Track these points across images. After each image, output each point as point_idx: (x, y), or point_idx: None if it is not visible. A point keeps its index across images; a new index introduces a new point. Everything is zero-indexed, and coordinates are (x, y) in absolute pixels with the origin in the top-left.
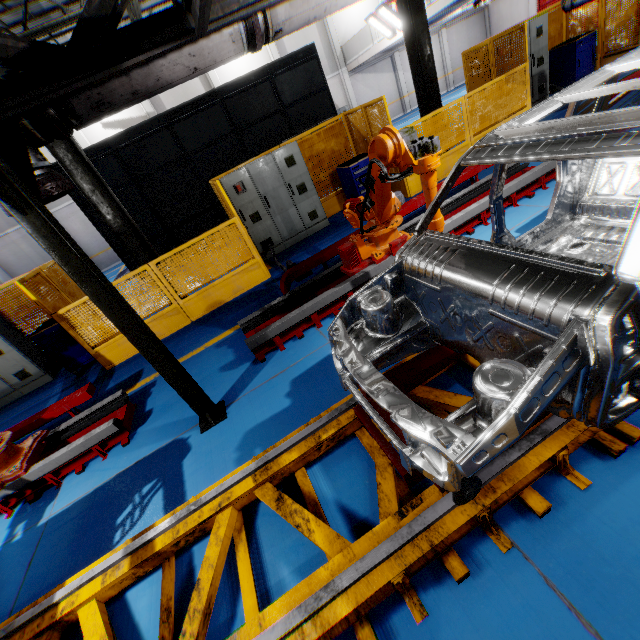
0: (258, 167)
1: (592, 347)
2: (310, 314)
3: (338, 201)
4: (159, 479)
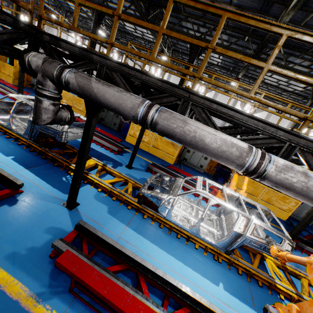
0: None
1: None
2: None
3: None
4: None
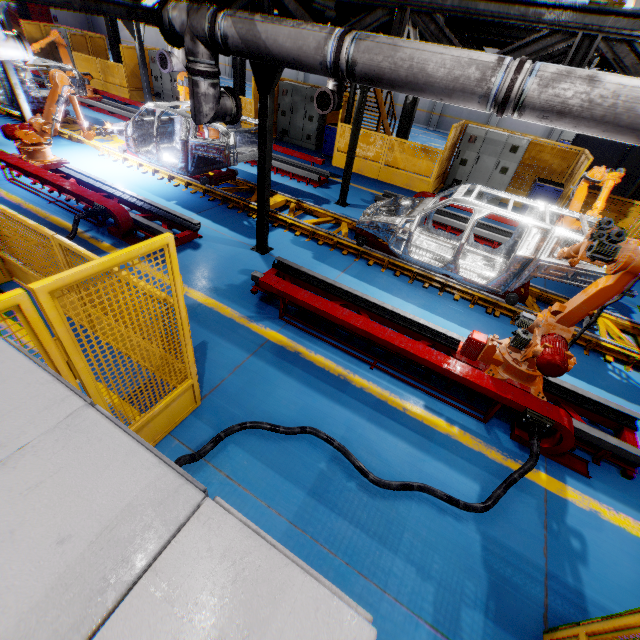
0: None
1: None
2: None
3: None
4: (615, 309)
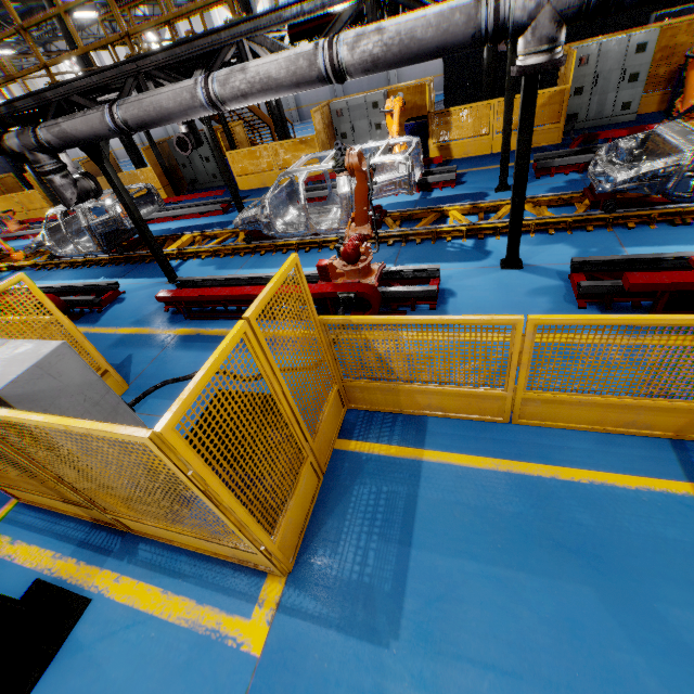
0: (610, 46)
1: (682, 159)
2: (581, 163)
3: (659, 101)
4: (473, 200)
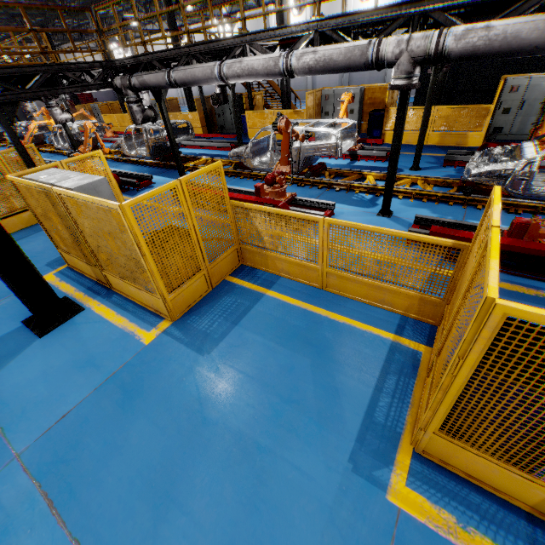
0: (537, 81)
1: (517, 166)
2: None
3: None
4: None
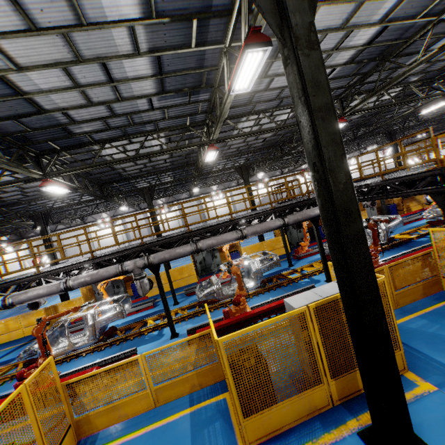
0: None
1: None
2: None
3: None
4: None
